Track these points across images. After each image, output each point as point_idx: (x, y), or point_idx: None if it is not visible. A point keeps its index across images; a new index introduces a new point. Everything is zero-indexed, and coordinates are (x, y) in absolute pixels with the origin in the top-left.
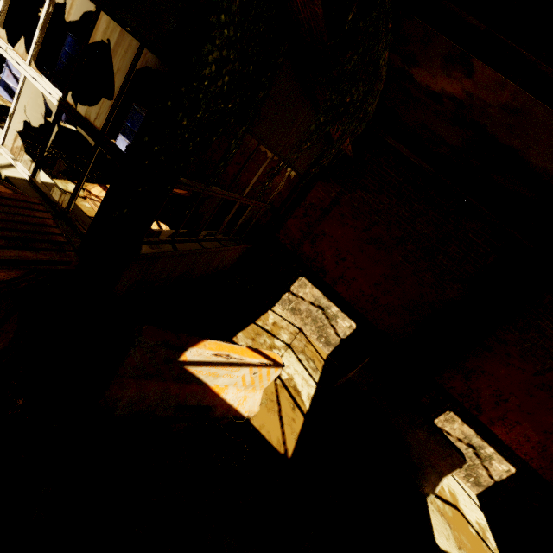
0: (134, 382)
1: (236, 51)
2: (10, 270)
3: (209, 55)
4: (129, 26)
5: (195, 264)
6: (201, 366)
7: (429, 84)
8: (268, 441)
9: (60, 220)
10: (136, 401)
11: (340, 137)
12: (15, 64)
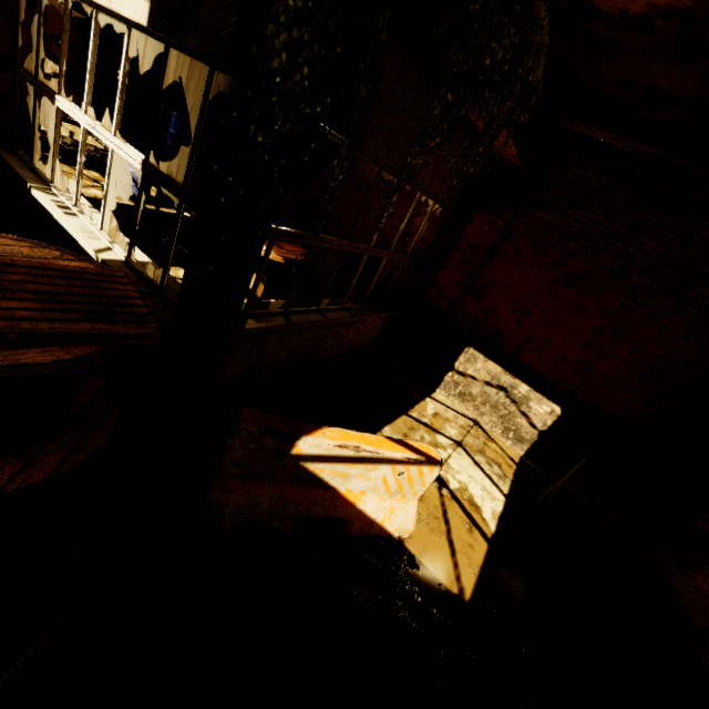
0: (240, 483)
1: (311, 29)
2: (87, 346)
3: (275, 40)
4: (192, 48)
5: (321, 343)
6: (323, 463)
7: (625, 6)
8: (432, 574)
9: (154, 298)
10: (246, 508)
11: (488, 126)
12: (103, 139)
